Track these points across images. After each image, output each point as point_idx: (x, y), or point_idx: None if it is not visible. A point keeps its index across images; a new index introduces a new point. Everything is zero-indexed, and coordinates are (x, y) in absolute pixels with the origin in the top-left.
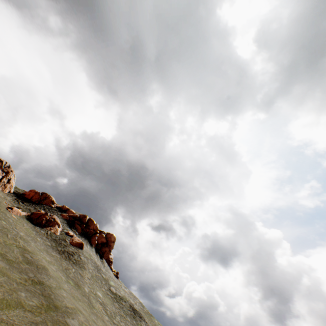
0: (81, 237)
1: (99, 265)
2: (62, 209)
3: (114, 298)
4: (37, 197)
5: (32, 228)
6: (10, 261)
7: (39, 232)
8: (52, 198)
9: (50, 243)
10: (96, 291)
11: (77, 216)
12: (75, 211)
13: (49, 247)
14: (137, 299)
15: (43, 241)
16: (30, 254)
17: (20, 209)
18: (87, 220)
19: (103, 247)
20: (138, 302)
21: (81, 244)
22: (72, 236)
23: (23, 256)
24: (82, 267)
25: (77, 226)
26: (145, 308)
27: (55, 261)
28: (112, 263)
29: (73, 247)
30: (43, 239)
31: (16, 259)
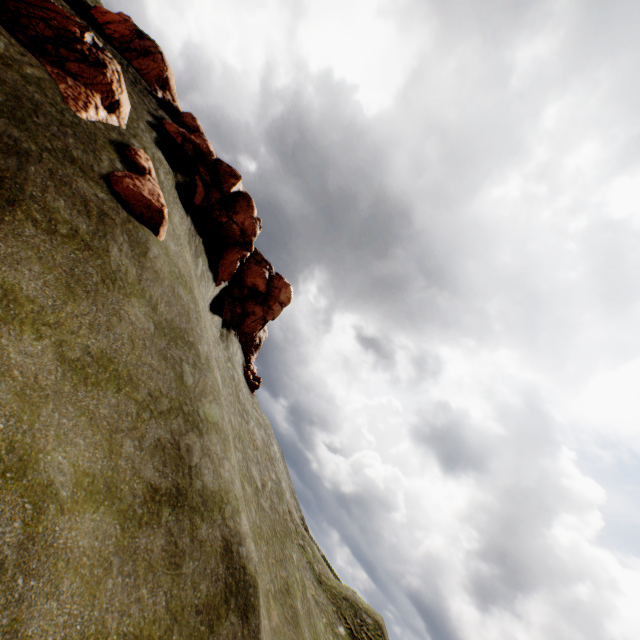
0: (191, 220)
1: (194, 331)
2: (183, 119)
3: (170, 494)
4: (120, 32)
5: None
6: None
7: None
8: (165, 70)
9: None
10: (41, 446)
11: (208, 156)
12: None
13: None
14: (274, 470)
15: None
16: None
17: None
18: (237, 194)
19: (250, 301)
20: (272, 482)
21: (152, 210)
22: (140, 169)
23: None
24: (74, 285)
25: (194, 181)
26: (283, 504)
27: None
28: (257, 349)
29: (105, 194)
30: None
31: None
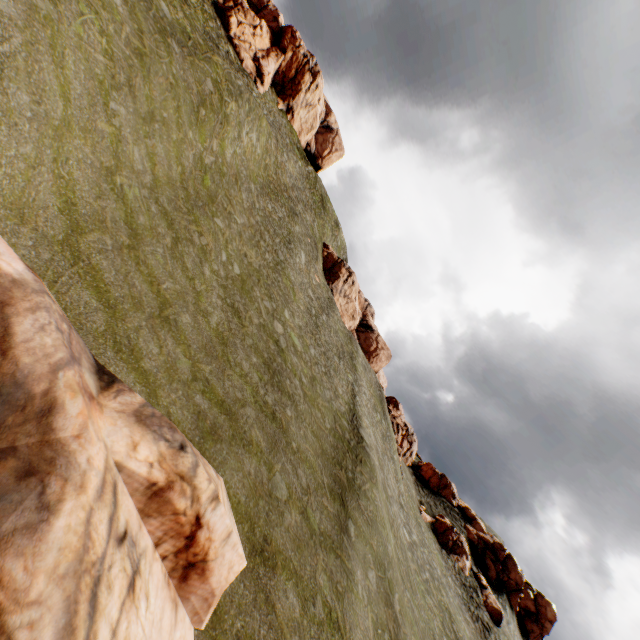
0: (494, 588)
1: None
2: (466, 513)
3: None
4: (435, 481)
5: (440, 554)
6: (448, 637)
7: (447, 561)
8: (452, 489)
9: (460, 590)
10: None
11: (488, 542)
12: (483, 522)
13: (460, 599)
14: None
15: (453, 585)
16: (455, 623)
17: (423, 506)
18: (504, 555)
19: (526, 618)
20: None
21: (498, 613)
22: (484, 585)
23: (452, 628)
24: None
25: (488, 562)
26: None
27: (472, 637)
28: None
29: (488, 614)
30: (452, 580)
31: (450, 633)
